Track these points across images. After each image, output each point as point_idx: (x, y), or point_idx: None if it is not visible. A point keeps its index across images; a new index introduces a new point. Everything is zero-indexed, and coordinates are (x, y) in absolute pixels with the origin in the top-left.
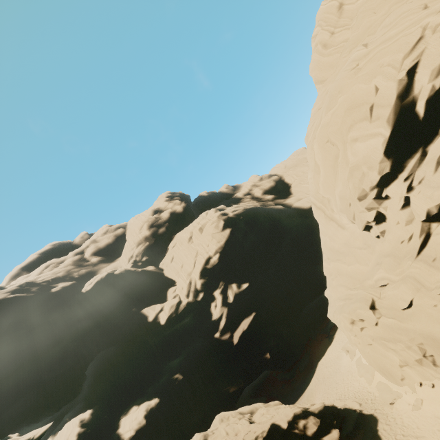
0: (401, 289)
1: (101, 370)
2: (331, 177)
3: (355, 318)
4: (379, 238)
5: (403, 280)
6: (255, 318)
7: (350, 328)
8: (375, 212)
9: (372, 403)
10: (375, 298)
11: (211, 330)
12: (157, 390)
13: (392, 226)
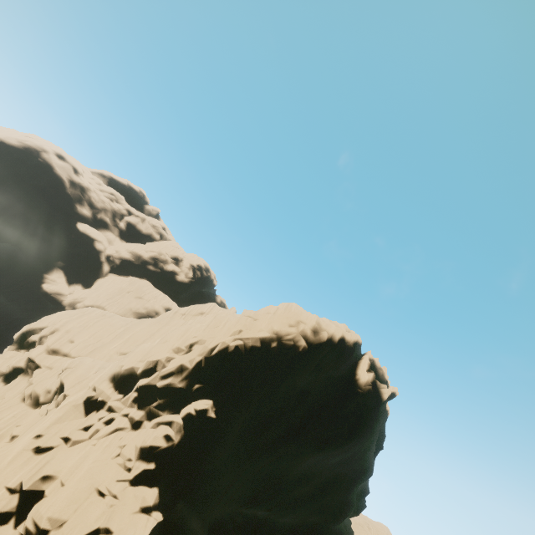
0: None
1: None
2: None
3: None
4: None
5: None
6: None
7: None
8: None
9: None
10: None
11: None
12: None
13: None
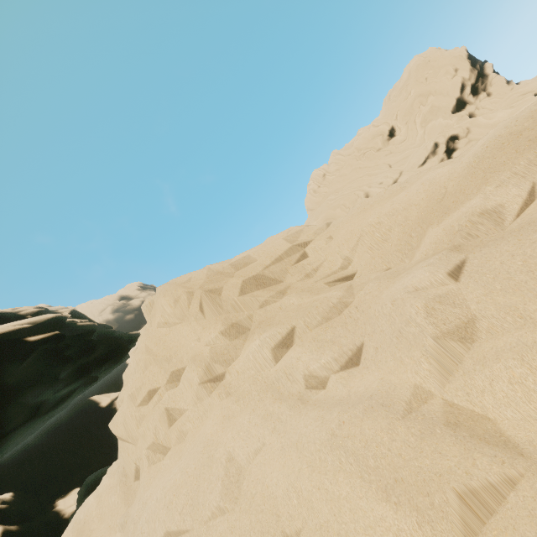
0: None
1: (22, 459)
2: None
3: None
4: None
5: None
6: None
7: None
8: None
9: None
10: None
11: None
12: None
13: None
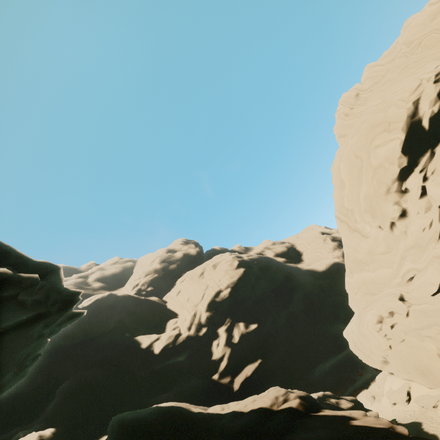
0: (428, 272)
1: (75, 391)
2: (355, 186)
3: (384, 313)
4: (402, 236)
5: (429, 263)
6: (260, 367)
7: (379, 327)
8: (397, 206)
9: (412, 416)
10: (403, 293)
11: (209, 371)
12: None
13: (413, 217)
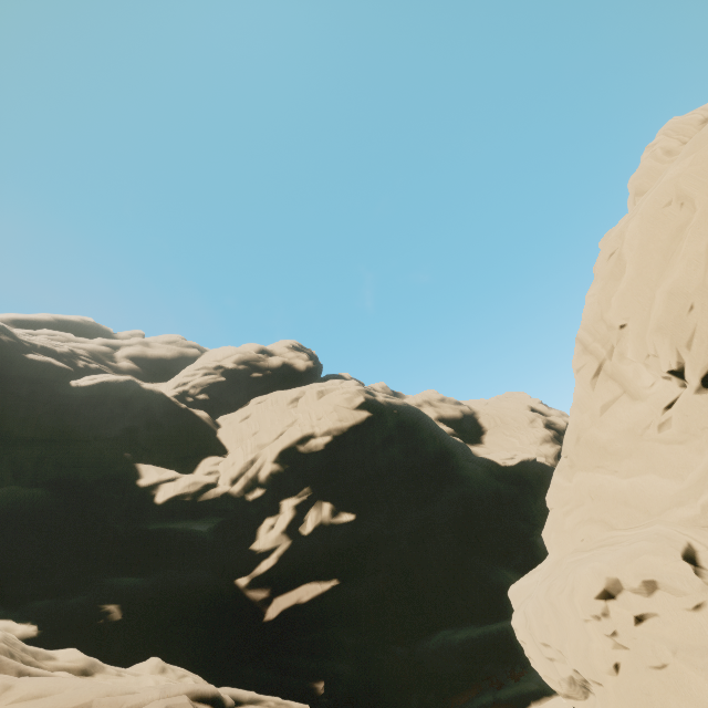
0: None
1: None
2: (650, 272)
3: (628, 579)
4: None
5: None
6: (332, 594)
7: (603, 609)
8: None
9: None
10: (699, 546)
11: (236, 567)
12: (49, 613)
13: None
